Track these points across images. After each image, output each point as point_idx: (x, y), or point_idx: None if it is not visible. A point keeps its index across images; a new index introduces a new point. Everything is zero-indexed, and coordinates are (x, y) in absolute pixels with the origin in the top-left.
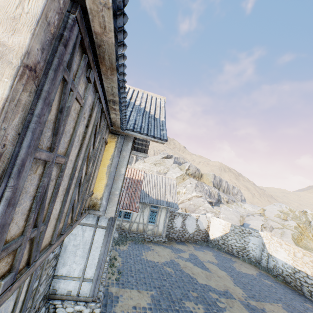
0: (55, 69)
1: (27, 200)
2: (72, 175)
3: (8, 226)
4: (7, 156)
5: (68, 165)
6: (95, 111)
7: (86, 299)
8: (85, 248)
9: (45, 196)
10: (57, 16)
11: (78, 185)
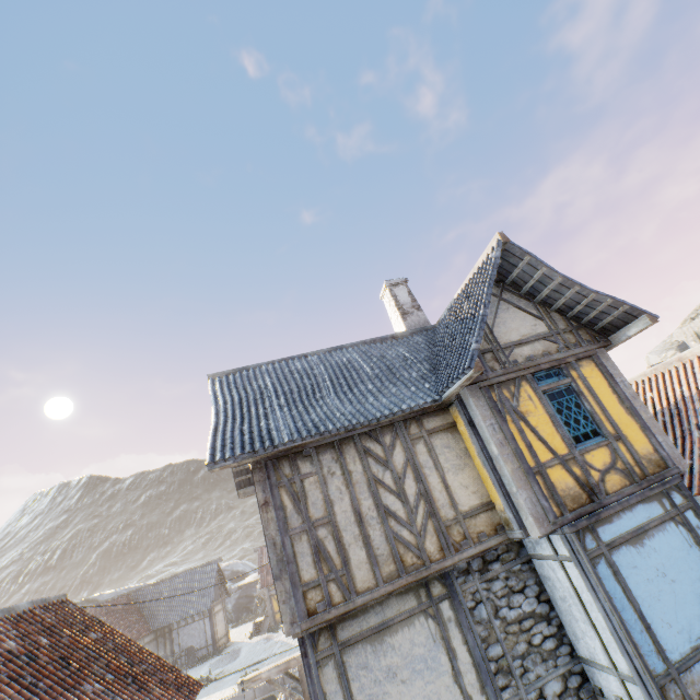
0: (271, 492)
1: (307, 557)
2: (359, 520)
3: (296, 573)
4: (278, 542)
5: (343, 516)
6: (350, 450)
7: None
8: (576, 603)
9: (322, 551)
10: (261, 472)
11: (384, 522)
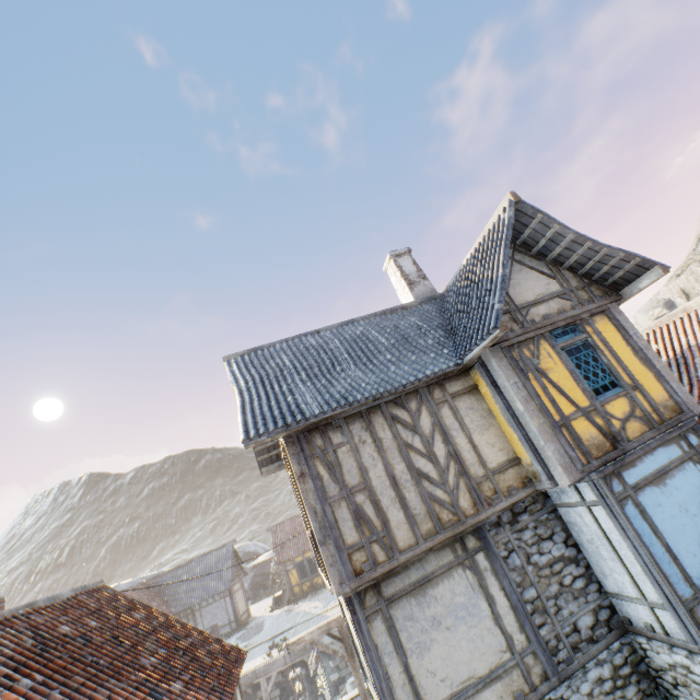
0: (306, 464)
1: (348, 522)
2: (394, 484)
3: (340, 538)
4: (319, 510)
5: (378, 481)
6: (378, 418)
7: (686, 646)
8: (604, 544)
9: (362, 515)
10: (294, 445)
11: (418, 484)
